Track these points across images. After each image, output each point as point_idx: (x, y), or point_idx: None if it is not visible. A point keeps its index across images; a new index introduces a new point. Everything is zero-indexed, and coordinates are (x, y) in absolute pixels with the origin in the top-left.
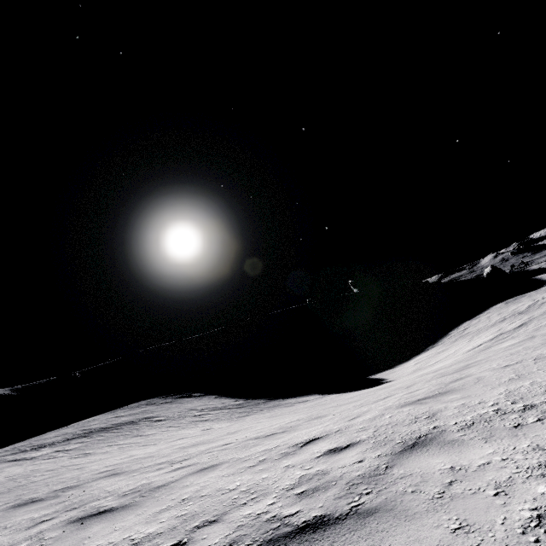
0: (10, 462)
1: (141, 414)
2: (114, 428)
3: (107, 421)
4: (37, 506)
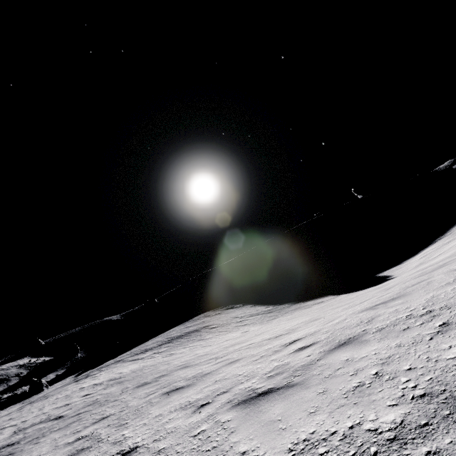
0: (131, 361)
1: (201, 324)
2: (186, 335)
3: (181, 331)
4: (148, 386)
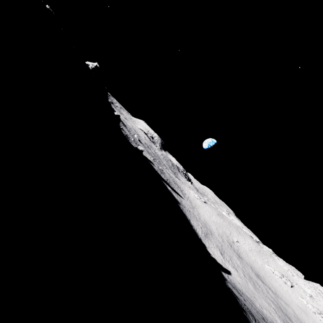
0: None
1: (263, 322)
2: None
3: None
4: None
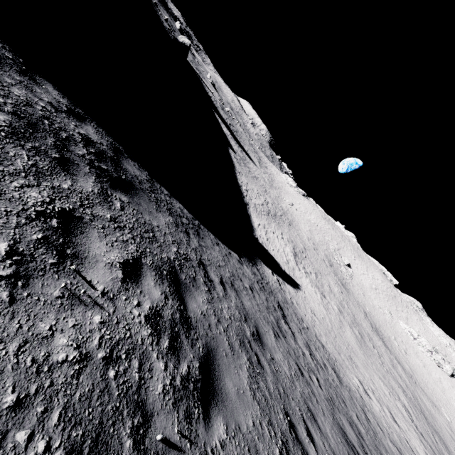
0: None
1: None
2: None
3: None
4: None
